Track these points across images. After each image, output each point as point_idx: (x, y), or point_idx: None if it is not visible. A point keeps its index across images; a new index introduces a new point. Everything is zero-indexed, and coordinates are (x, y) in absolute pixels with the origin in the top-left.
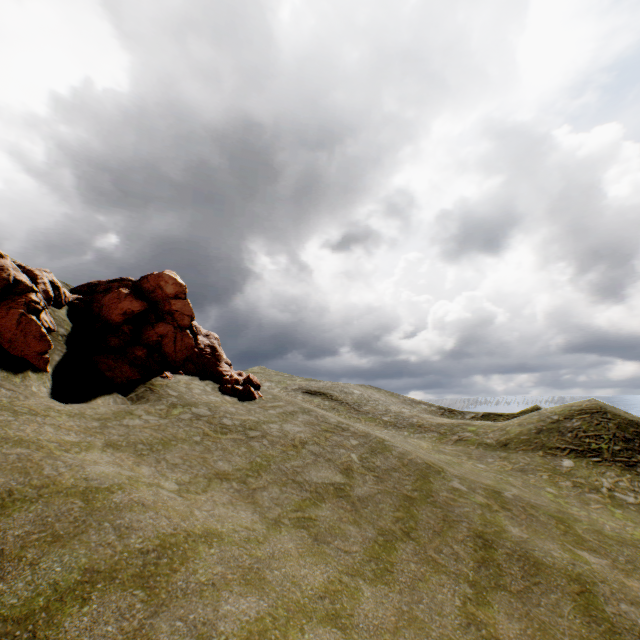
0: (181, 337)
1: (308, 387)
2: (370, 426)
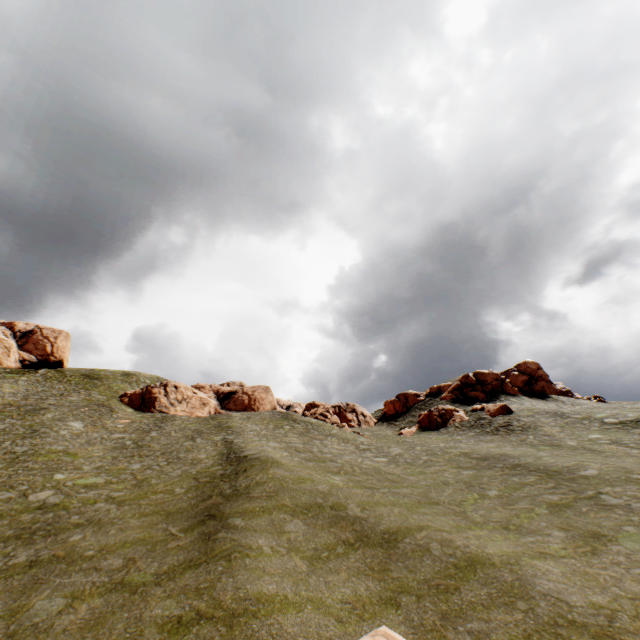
0: (549, 386)
1: None
2: None
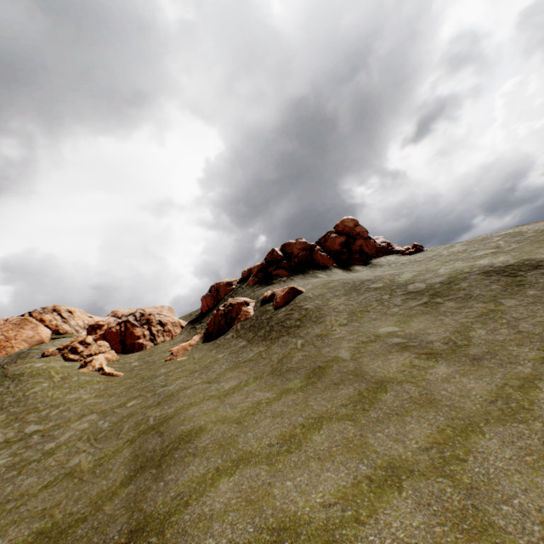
0: (368, 243)
1: None
2: None
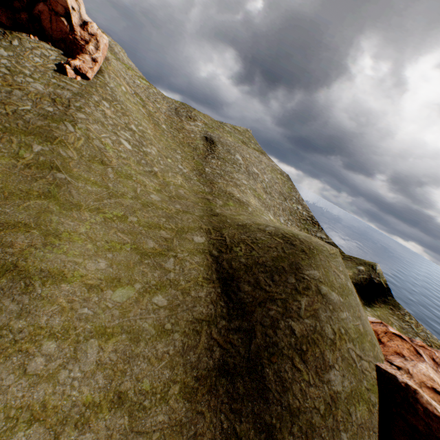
0: (56, 21)
1: (215, 138)
2: (184, 162)
